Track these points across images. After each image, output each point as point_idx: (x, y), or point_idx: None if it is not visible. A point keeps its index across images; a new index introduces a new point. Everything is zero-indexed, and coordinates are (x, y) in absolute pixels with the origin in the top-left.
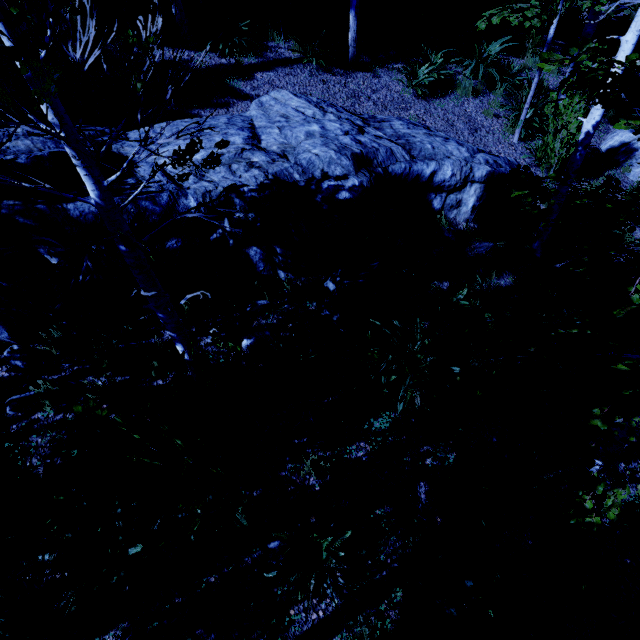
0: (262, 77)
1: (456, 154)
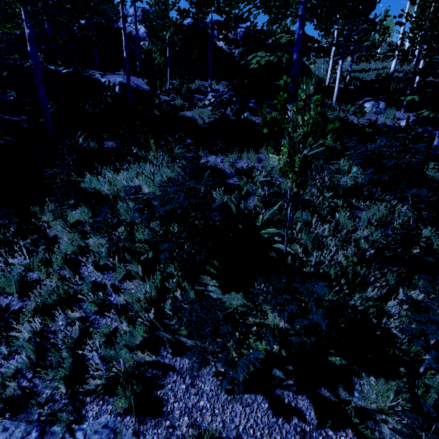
0: (107, 76)
1: (118, 80)
